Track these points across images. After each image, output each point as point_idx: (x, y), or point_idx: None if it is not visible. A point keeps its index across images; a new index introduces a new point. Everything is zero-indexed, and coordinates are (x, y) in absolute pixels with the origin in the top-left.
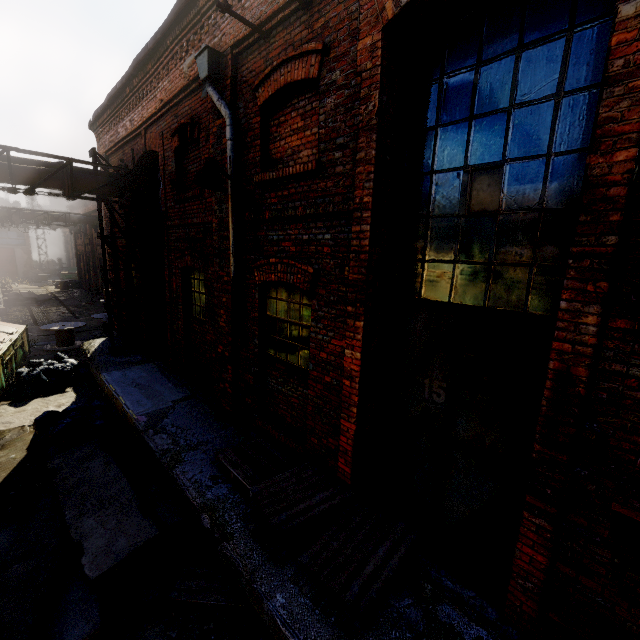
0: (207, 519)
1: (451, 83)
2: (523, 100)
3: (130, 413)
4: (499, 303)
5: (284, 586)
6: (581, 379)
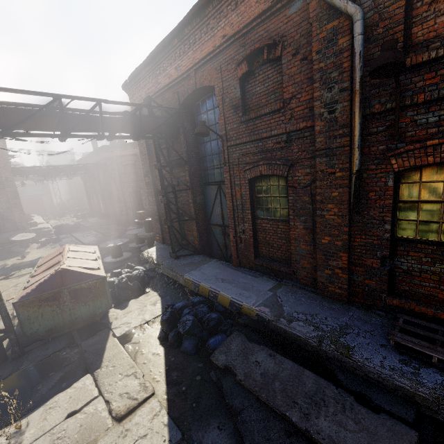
0: None
1: None
2: None
3: (246, 305)
4: None
5: None
6: None
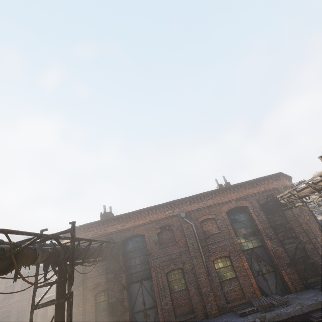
0: (257, 319)
1: (232, 218)
2: (242, 220)
3: None
4: (255, 245)
5: (279, 309)
6: (272, 249)
